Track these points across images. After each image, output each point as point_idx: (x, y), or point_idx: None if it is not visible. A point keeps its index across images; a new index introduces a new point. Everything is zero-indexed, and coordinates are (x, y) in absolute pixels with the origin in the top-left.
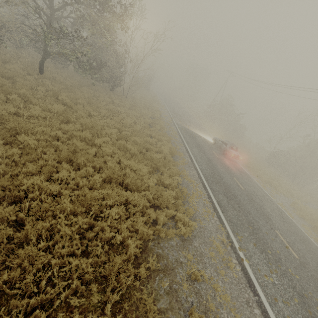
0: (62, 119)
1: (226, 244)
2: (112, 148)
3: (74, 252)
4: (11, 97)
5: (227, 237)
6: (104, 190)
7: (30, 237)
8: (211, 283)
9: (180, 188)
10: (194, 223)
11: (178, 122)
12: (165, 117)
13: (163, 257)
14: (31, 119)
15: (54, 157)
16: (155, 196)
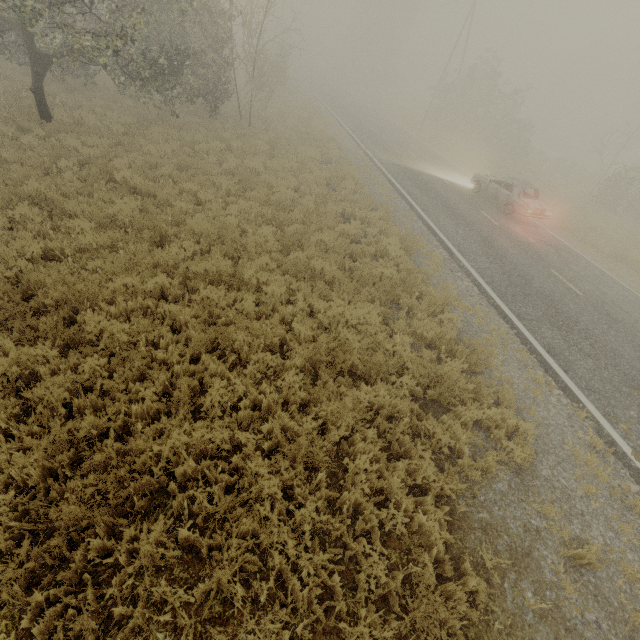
0: (149, 237)
1: (603, 451)
2: (283, 280)
3: (324, 581)
4: (16, 213)
5: (597, 432)
6: (319, 405)
7: (230, 588)
8: (613, 560)
9: (465, 342)
10: (530, 426)
11: (382, 156)
12: (349, 151)
13: (498, 529)
14: (84, 257)
15: (179, 349)
16: (423, 381)
